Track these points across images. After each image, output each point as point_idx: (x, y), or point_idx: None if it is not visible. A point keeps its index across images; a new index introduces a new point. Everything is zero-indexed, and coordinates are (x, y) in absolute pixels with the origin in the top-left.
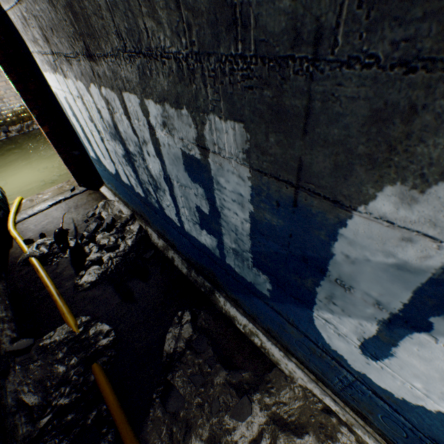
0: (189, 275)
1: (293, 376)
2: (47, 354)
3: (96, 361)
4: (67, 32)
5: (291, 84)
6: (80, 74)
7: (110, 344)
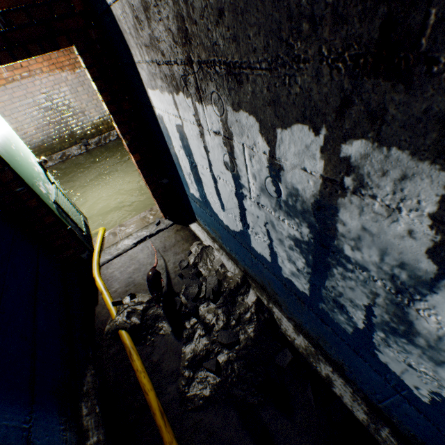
0: (371, 428)
1: None
2: None
3: None
4: (295, 3)
5: None
6: (263, 101)
7: None
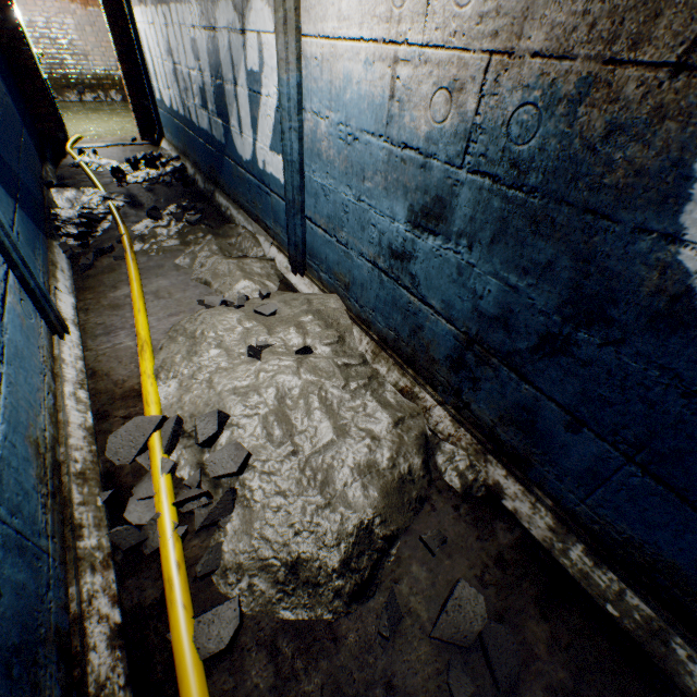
0: (204, 188)
1: (240, 224)
2: (80, 192)
3: (113, 202)
4: None
5: None
6: None
7: (126, 201)
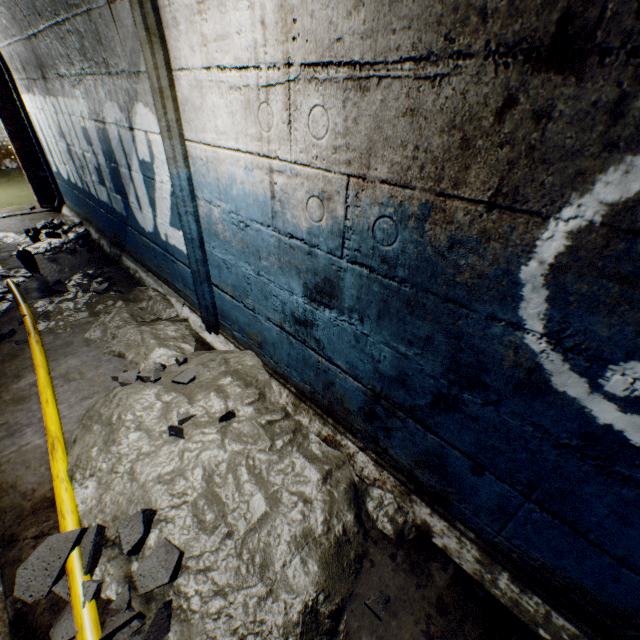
0: (110, 252)
1: (150, 285)
2: None
3: (12, 279)
4: (35, 65)
5: (85, 82)
6: (42, 91)
7: (27, 276)
